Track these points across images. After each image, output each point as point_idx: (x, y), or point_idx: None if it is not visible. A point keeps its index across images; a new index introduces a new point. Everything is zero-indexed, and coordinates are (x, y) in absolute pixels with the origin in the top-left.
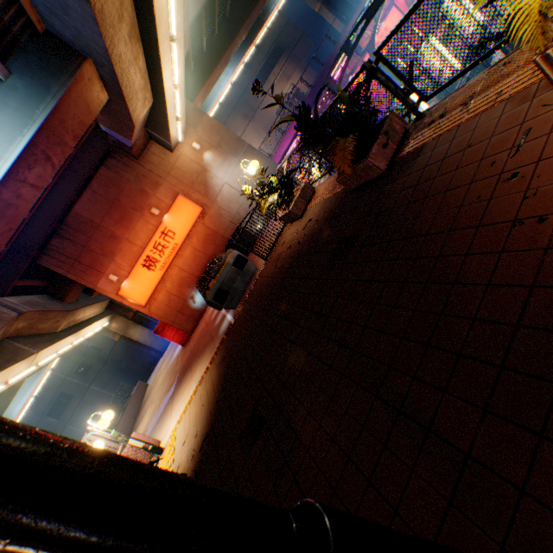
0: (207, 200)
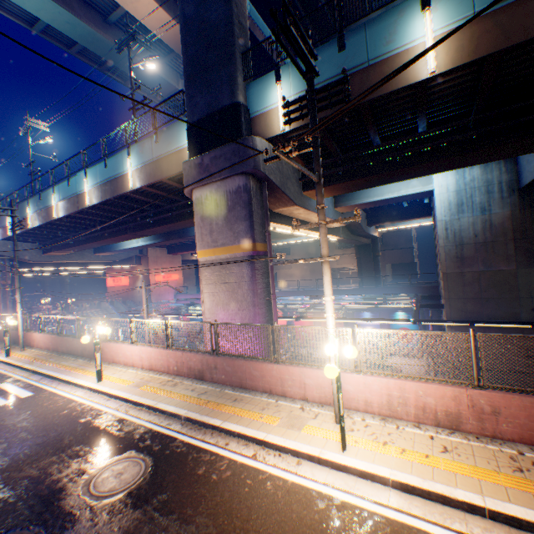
0: (133, 284)
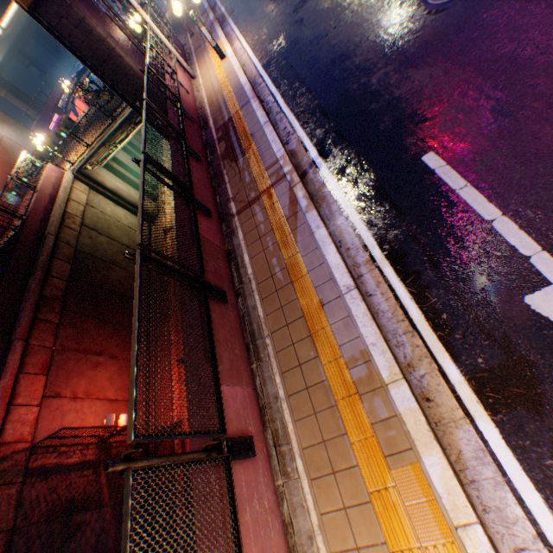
0: None
